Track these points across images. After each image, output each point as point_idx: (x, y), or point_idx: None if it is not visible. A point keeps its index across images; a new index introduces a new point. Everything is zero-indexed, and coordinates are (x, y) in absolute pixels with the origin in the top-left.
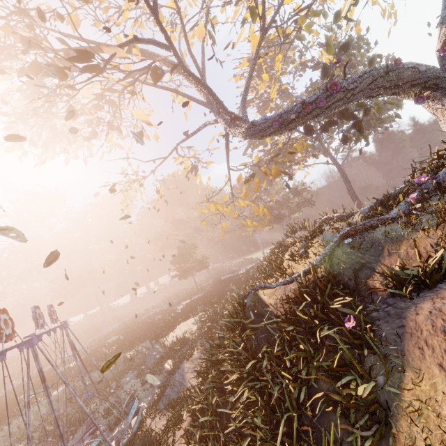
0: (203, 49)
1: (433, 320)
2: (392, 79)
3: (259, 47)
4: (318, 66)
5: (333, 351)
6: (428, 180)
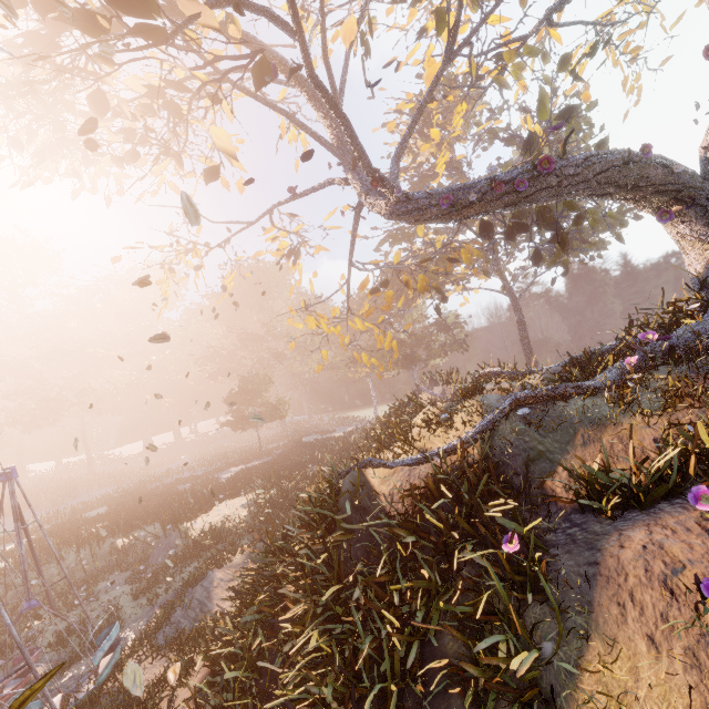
0: (347, 59)
1: (649, 560)
2: (632, 174)
3: (439, 77)
4: (513, 141)
5: (476, 588)
6: (657, 339)
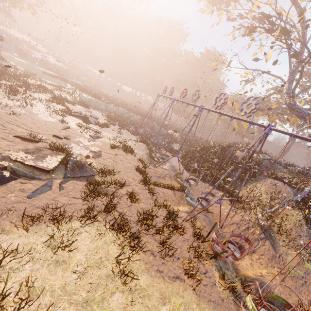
0: None
1: (272, 181)
2: None
3: None
4: None
5: (245, 171)
6: (308, 170)
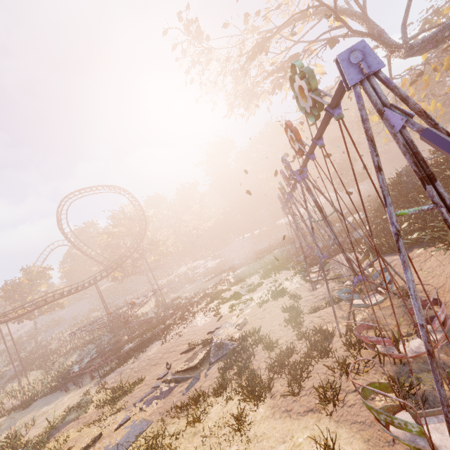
0: None
1: None
2: None
3: None
4: None
5: None
6: None
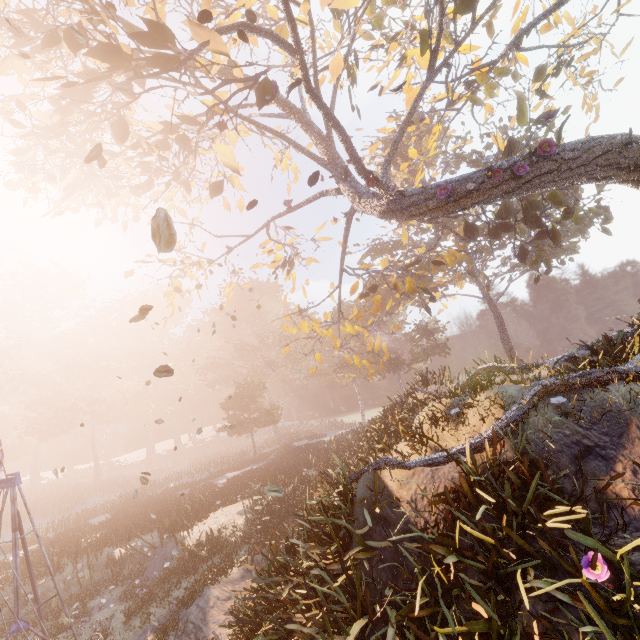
0: (335, 91)
1: None
2: (633, 155)
3: (422, 92)
4: (479, 162)
5: (556, 634)
6: None
